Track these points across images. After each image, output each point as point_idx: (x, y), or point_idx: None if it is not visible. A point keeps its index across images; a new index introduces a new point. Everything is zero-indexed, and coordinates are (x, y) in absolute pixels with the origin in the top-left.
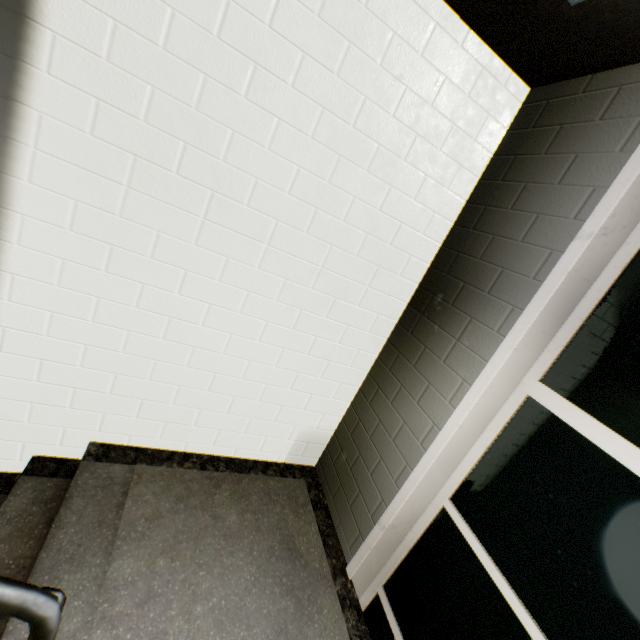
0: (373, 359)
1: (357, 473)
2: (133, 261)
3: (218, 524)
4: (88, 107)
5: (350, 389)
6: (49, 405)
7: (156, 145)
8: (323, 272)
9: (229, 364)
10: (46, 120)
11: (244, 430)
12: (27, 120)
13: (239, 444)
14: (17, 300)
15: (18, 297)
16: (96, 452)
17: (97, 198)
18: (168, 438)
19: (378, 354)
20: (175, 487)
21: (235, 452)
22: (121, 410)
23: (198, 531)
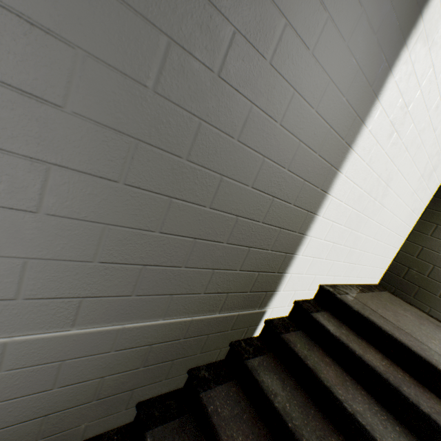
0: (423, 210)
1: (437, 277)
2: (395, 144)
3: (410, 319)
4: (437, 26)
5: (409, 230)
6: (318, 258)
7: (440, 60)
8: (438, 153)
9: (387, 218)
10: (421, 33)
11: (369, 264)
12: (416, 31)
13: (363, 274)
14: (346, 174)
15: (348, 172)
16: (331, 290)
17: (407, 96)
18: (344, 275)
19: (426, 206)
20: (375, 303)
21: (359, 280)
22: (340, 257)
23: (414, 324)
